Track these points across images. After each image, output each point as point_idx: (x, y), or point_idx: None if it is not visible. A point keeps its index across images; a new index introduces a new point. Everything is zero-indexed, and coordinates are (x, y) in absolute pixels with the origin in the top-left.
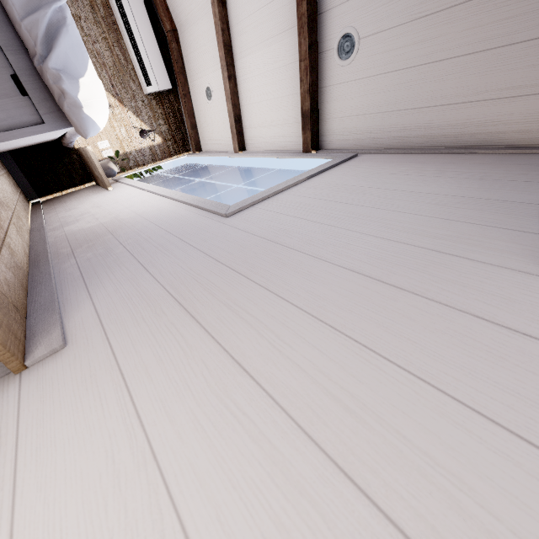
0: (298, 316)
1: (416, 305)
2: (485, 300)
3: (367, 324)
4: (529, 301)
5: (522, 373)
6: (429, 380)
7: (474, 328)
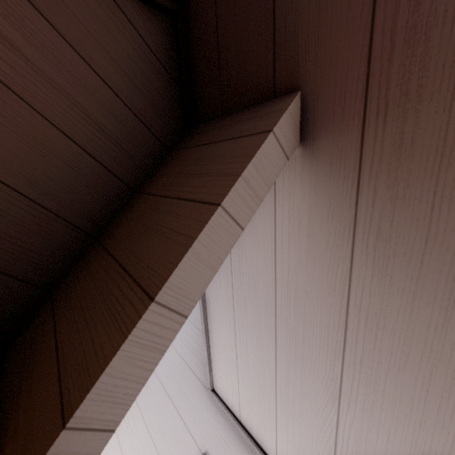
0: (139, 417)
1: (170, 410)
2: (187, 407)
3: (155, 423)
4: (197, 408)
5: (180, 451)
6: (160, 454)
7: (178, 426)
